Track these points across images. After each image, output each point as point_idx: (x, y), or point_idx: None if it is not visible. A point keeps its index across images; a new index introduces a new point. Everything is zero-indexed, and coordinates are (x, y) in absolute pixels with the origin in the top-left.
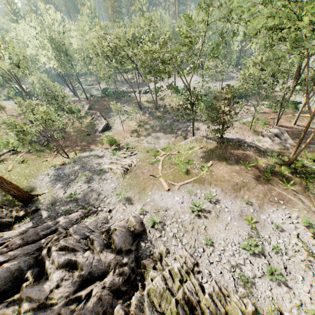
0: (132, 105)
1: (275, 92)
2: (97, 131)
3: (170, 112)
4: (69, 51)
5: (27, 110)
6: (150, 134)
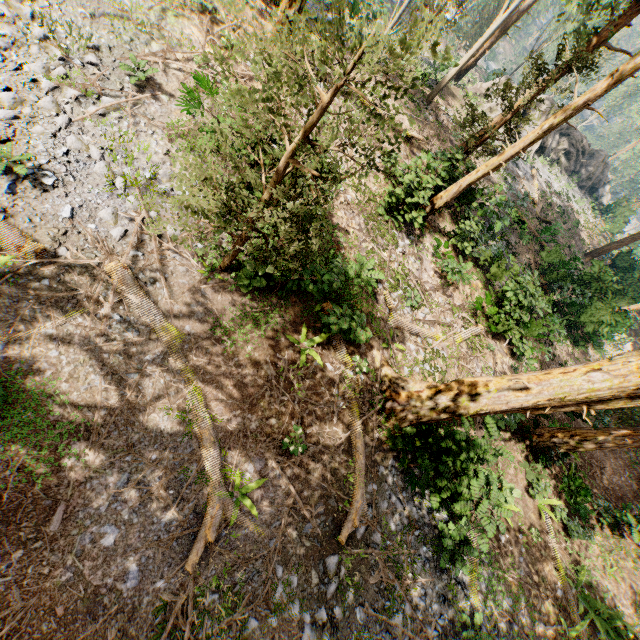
0: None
1: None
2: None
3: None
4: None
5: None
6: None
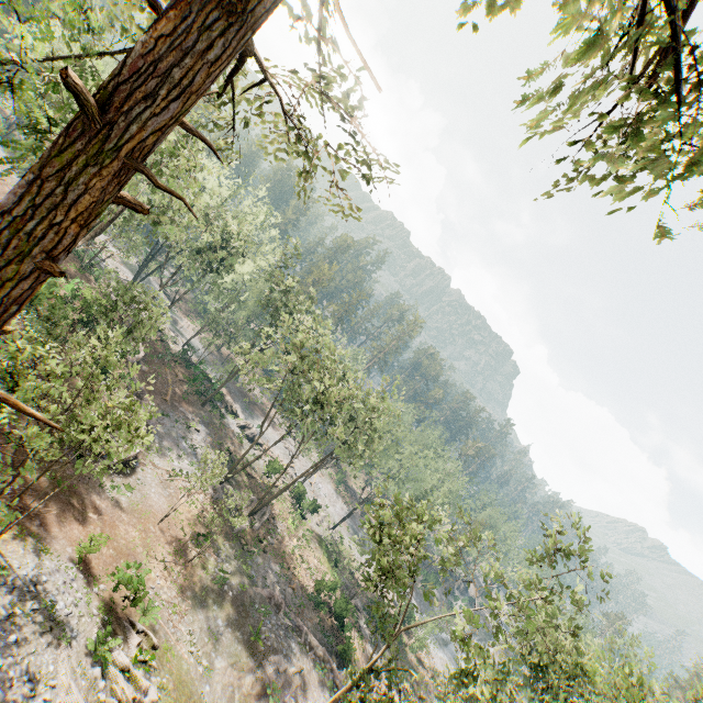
0: (214, 444)
1: (422, 664)
2: (105, 456)
3: (268, 549)
4: (227, 263)
5: (87, 359)
6: (208, 599)
